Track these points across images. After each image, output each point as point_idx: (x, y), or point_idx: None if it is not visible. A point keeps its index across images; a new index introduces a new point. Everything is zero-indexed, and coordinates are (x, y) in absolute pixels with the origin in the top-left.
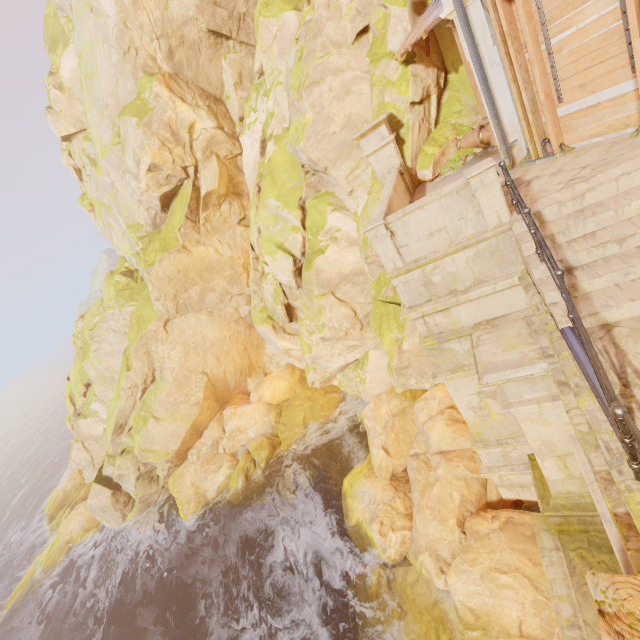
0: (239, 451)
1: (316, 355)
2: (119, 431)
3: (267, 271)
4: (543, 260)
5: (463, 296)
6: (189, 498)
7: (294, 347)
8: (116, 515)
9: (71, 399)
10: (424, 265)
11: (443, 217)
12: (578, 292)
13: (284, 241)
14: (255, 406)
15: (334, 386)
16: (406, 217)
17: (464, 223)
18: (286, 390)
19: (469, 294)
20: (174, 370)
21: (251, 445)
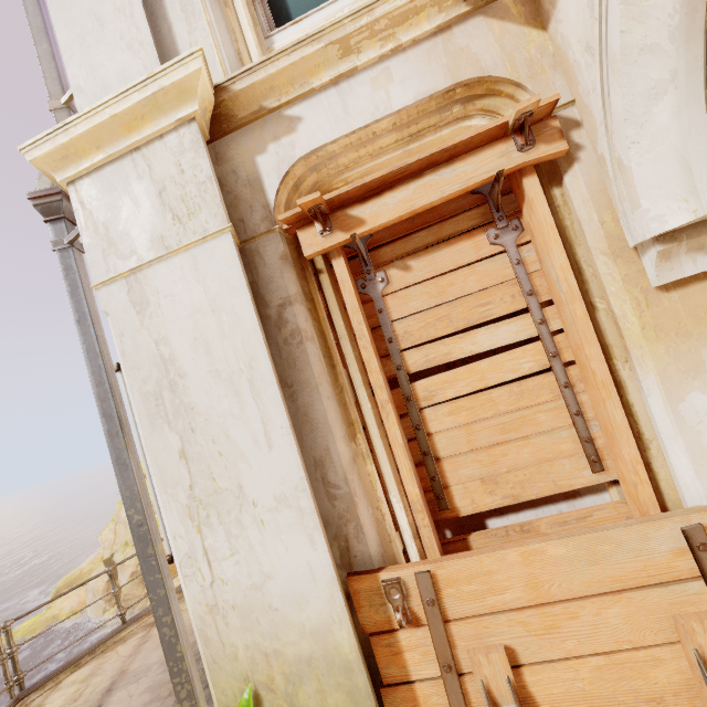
0: None
1: None
2: None
3: None
4: None
5: None
6: None
7: None
8: (100, 605)
9: None
10: None
11: None
12: None
13: None
14: None
15: None
16: None
17: None
18: None
19: None
20: None
21: None
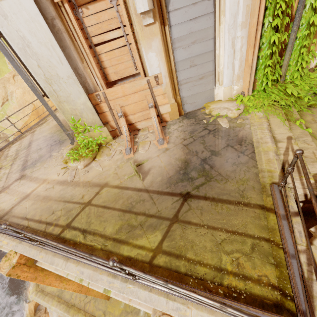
0: None
1: None
2: None
3: None
4: None
5: None
6: None
7: None
8: None
9: None
10: None
11: None
12: None
13: None
14: None
15: None
16: None
17: None
18: None
19: None
20: (18, 98)
21: None
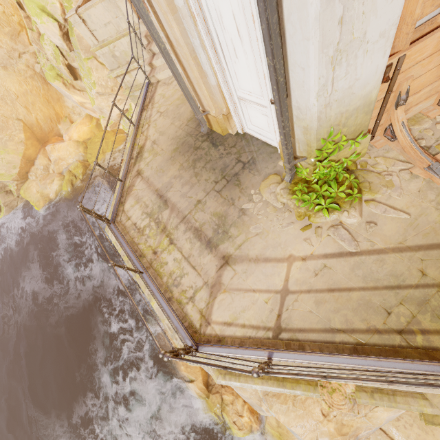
0: (64, 171)
1: (99, 106)
2: None
3: (42, 32)
4: (145, 49)
5: (132, 65)
6: (38, 199)
7: (86, 101)
8: None
9: None
10: (108, 44)
11: (108, 14)
12: (154, 66)
13: (45, 4)
14: (67, 143)
15: (120, 129)
16: (88, 11)
17: (119, 20)
18: (88, 132)
19: (134, 64)
20: None
21: (71, 167)
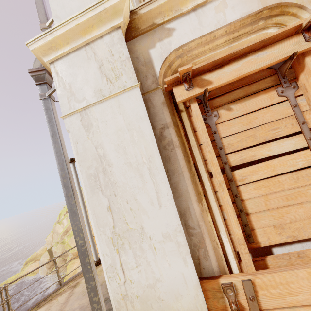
0: None
1: None
2: (65, 233)
3: None
4: None
5: None
6: (70, 274)
7: None
8: (45, 270)
9: (60, 215)
10: None
11: None
12: None
13: None
14: None
15: None
16: None
17: None
18: None
19: None
20: None
21: None
